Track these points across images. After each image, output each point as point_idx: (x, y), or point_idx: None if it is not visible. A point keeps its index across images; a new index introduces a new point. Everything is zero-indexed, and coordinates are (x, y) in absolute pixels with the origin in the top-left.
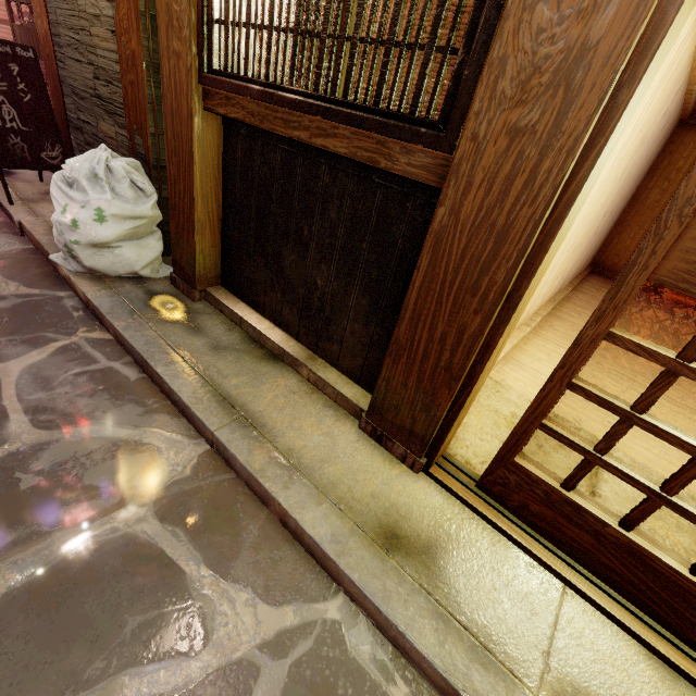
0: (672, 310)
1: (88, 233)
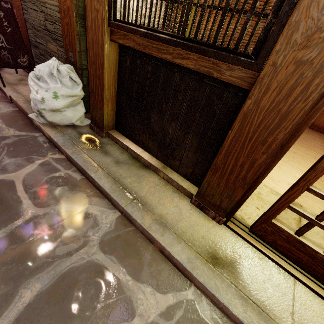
0: (320, 136)
1: (50, 104)
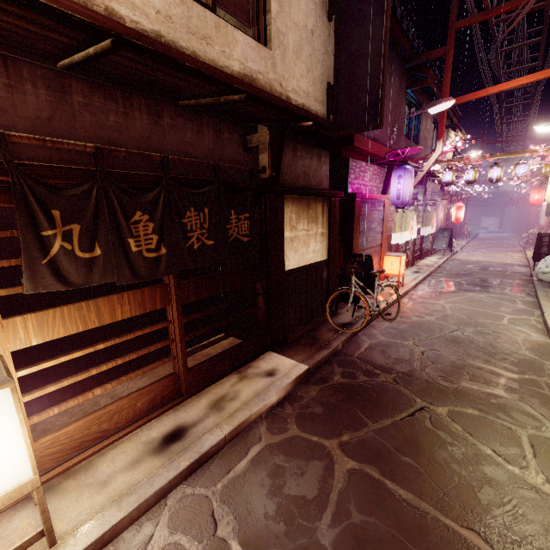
0: None
1: (542, 270)
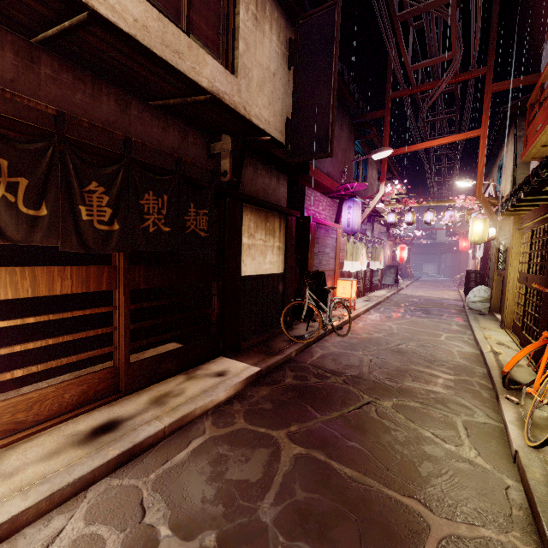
0: None
1: (471, 299)
